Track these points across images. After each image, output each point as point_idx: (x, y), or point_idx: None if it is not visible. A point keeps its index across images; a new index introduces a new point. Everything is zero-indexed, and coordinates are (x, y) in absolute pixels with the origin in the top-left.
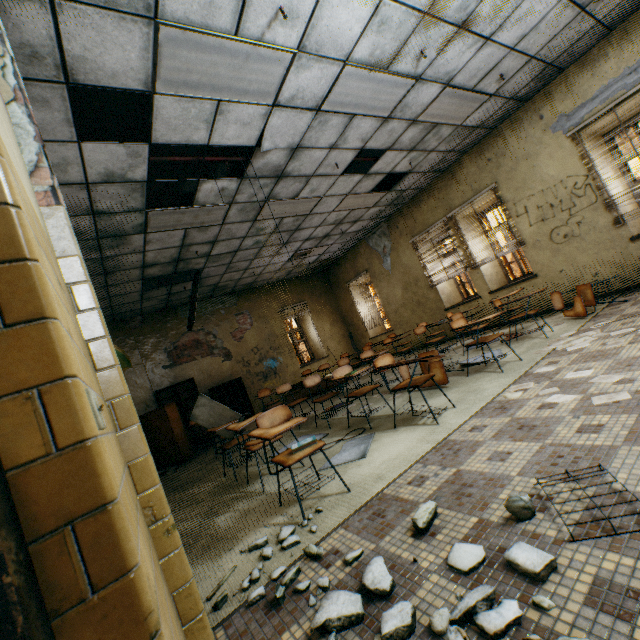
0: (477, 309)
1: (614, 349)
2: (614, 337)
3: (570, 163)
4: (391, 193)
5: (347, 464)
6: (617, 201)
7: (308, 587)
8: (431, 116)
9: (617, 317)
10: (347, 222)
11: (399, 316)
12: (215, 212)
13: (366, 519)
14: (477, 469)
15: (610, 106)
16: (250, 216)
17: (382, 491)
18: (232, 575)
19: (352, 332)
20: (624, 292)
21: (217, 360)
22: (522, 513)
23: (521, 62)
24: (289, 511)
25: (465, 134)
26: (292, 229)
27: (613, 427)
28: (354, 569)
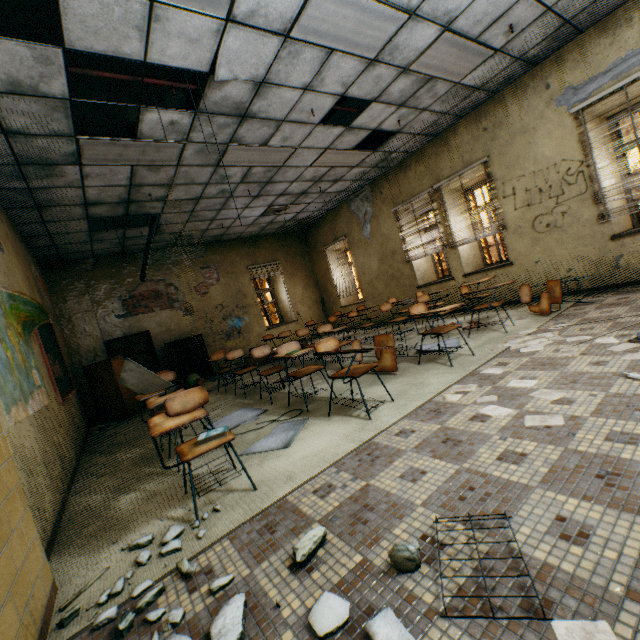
0: (449, 291)
1: (565, 359)
2: (569, 344)
3: (568, 145)
4: (377, 153)
5: (268, 453)
6: (606, 194)
7: (160, 618)
8: (426, 66)
9: (578, 320)
10: (327, 180)
11: (372, 288)
12: (167, 150)
13: (256, 531)
14: (386, 487)
15: (622, 84)
16: (211, 160)
17: (286, 497)
18: (99, 580)
19: (325, 298)
20: (593, 292)
21: (177, 314)
22: (406, 564)
23: (535, 13)
24: (190, 503)
25: (463, 95)
26: (263, 181)
27: (535, 460)
28: (216, 601)
